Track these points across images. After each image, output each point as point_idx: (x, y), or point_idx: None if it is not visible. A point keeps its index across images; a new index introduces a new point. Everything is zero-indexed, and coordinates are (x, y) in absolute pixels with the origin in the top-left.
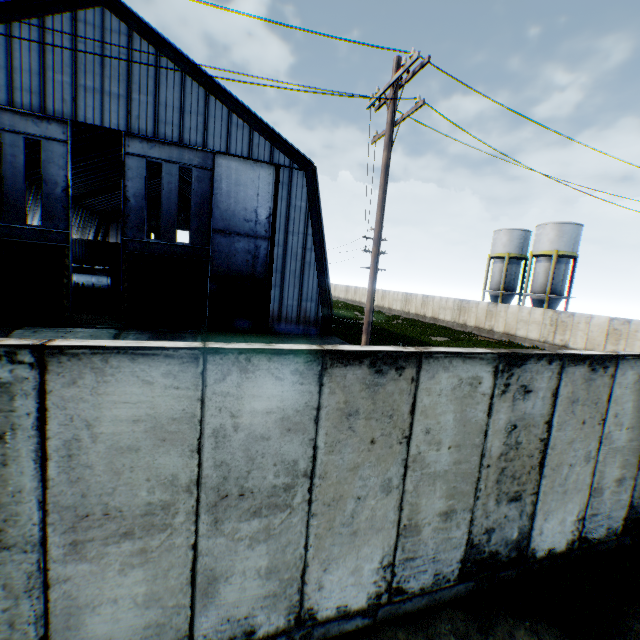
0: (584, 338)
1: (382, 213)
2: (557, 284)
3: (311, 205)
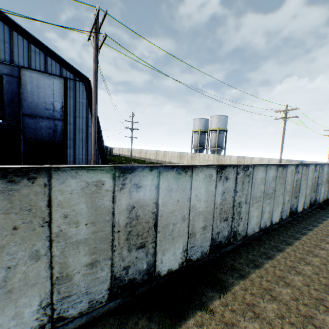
0: None
1: (95, 98)
2: (220, 143)
3: (89, 102)
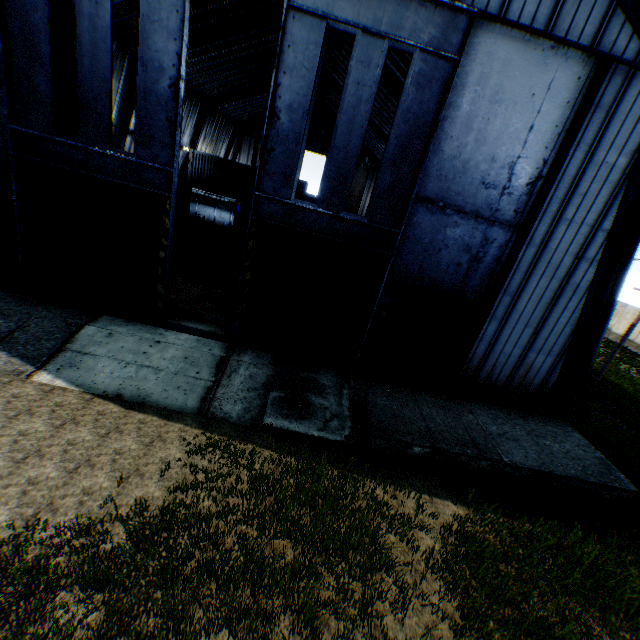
0: None
1: None
2: None
3: (637, 165)
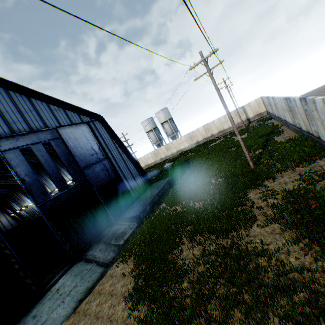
0: (201, 136)
1: (222, 97)
2: (174, 128)
3: (110, 134)
